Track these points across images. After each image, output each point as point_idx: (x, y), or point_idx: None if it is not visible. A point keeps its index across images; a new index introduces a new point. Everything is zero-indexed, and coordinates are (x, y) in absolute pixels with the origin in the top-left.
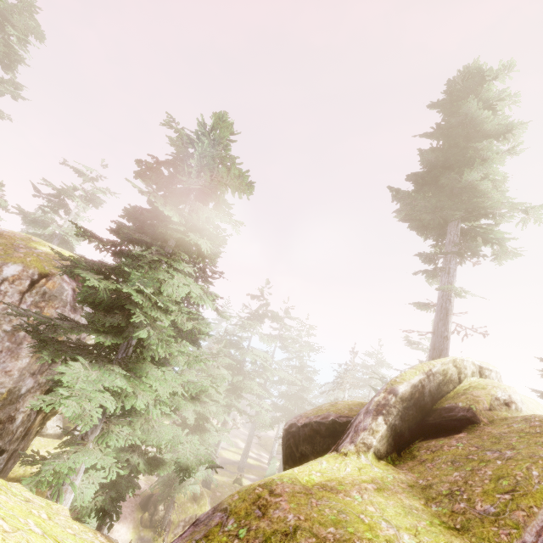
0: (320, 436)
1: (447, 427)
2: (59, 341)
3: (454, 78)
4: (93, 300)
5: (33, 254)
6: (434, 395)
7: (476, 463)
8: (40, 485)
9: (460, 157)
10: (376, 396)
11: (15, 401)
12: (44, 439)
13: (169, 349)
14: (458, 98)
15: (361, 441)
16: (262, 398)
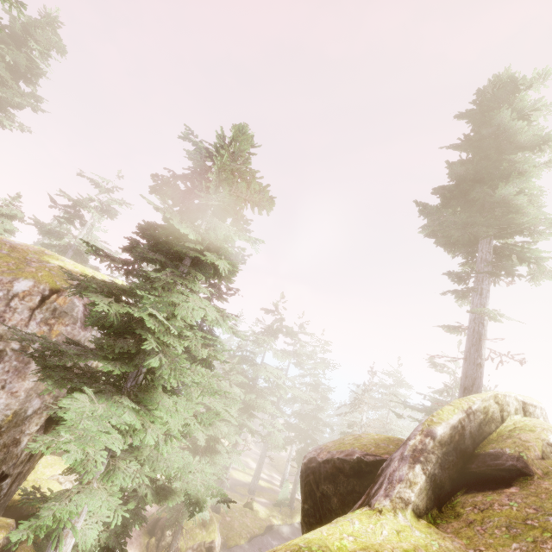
0: (343, 475)
1: (493, 477)
2: (66, 367)
3: (484, 87)
4: (103, 323)
5: (45, 269)
6: (475, 437)
7: (538, 532)
8: (38, 531)
9: (492, 170)
10: (411, 439)
11: (21, 423)
12: (51, 456)
13: (182, 379)
14: (489, 108)
15: (398, 495)
16: (275, 417)
